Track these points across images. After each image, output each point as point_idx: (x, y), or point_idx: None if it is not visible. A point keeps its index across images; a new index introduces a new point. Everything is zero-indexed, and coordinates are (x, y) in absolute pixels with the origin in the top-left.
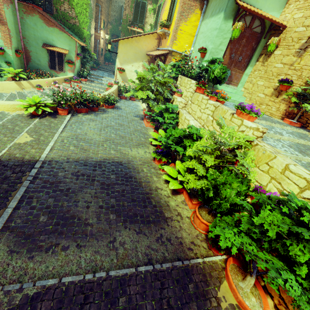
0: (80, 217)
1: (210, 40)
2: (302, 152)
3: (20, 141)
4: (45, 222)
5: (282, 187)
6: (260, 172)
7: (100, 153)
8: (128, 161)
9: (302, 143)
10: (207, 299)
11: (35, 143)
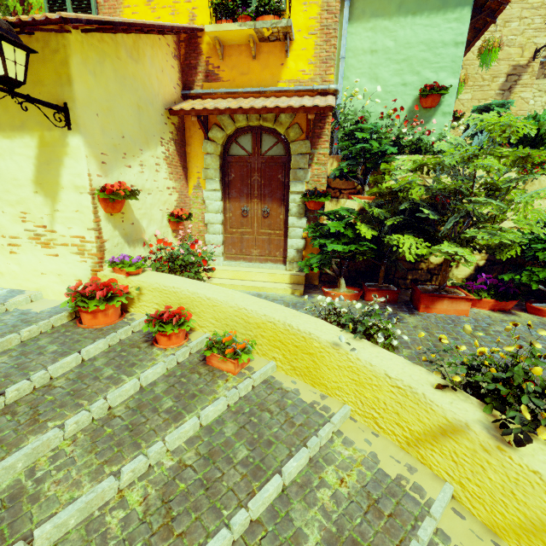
0: None
1: (444, 69)
2: None
3: None
4: None
5: None
6: None
7: None
8: None
9: None
10: None
11: None
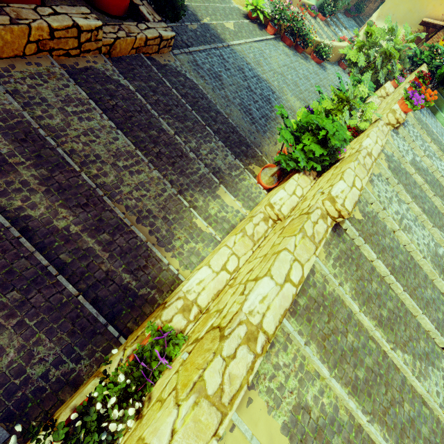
0: (223, 84)
1: None
2: (417, 168)
3: (226, 25)
4: (207, 68)
5: (353, 146)
6: (355, 140)
7: (266, 75)
8: (280, 97)
9: (443, 183)
10: (245, 157)
11: (233, 33)
